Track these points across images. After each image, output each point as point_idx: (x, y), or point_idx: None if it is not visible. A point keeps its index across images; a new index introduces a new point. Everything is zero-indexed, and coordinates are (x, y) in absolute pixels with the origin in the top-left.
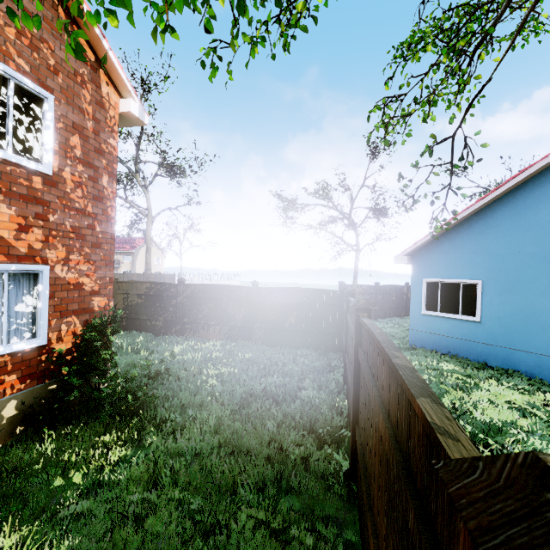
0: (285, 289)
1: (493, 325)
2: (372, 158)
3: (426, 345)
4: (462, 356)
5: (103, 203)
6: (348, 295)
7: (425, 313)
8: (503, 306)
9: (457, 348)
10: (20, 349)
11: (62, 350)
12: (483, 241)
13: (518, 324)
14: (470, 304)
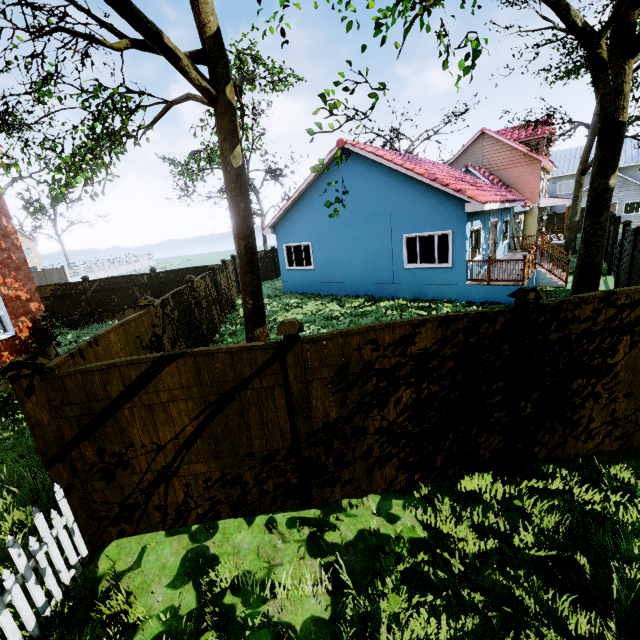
0: (179, 270)
1: (320, 270)
2: (254, 119)
3: (293, 291)
4: (310, 293)
5: (10, 238)
6: (210, 270)
7: (288, 269)
8: (322, 257)
9: (307, 288)
10: (4, 338)
11: (27, 336)
12: (308, 215)
13: (329, 267)
14: (308, 259)
